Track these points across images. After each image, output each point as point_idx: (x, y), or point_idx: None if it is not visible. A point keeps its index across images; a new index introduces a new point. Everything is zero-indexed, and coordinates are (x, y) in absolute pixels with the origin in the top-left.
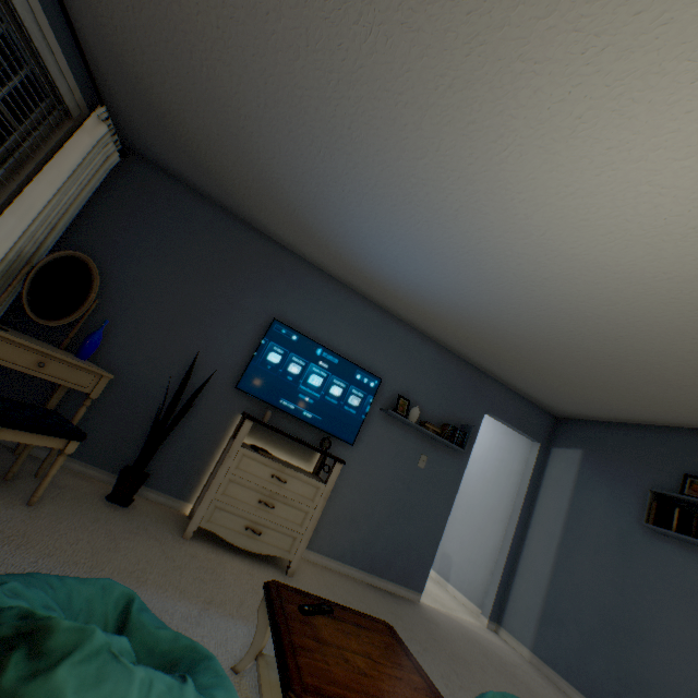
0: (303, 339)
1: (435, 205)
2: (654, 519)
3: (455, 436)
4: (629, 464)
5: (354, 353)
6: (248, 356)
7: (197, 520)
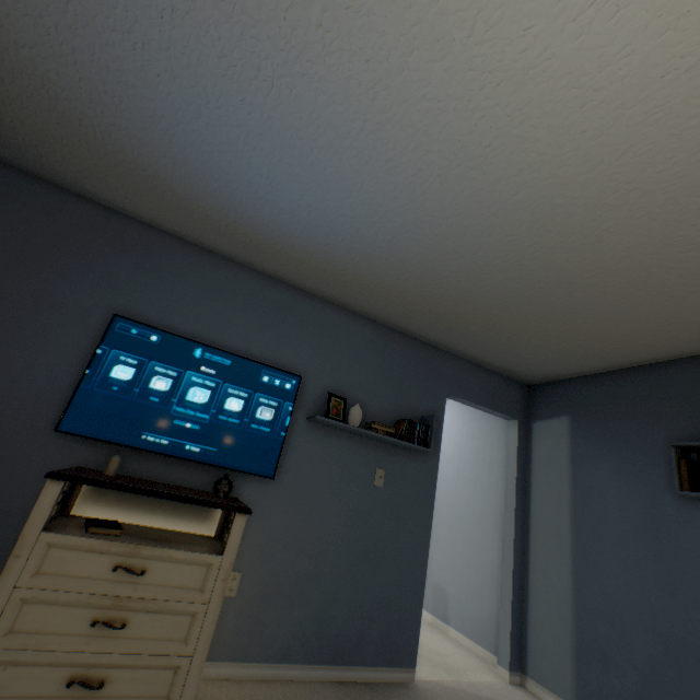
0: (170, 339)
1: (283, 25)
2: (690, 483)
3: (415, 434)
4: (631, 419)
5: (256, 348)
6: (77, 377)
7: None
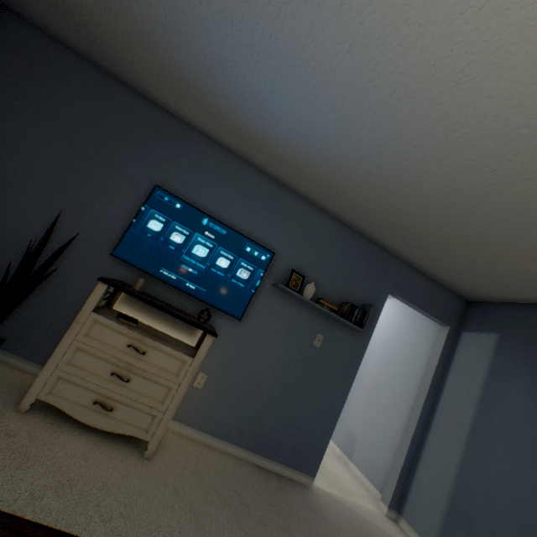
0: (188, 208)
1: None
2: None
3: (353, 315)
4: None
5: (246, 226)
6: (128, 223)
7: (36, 392)
